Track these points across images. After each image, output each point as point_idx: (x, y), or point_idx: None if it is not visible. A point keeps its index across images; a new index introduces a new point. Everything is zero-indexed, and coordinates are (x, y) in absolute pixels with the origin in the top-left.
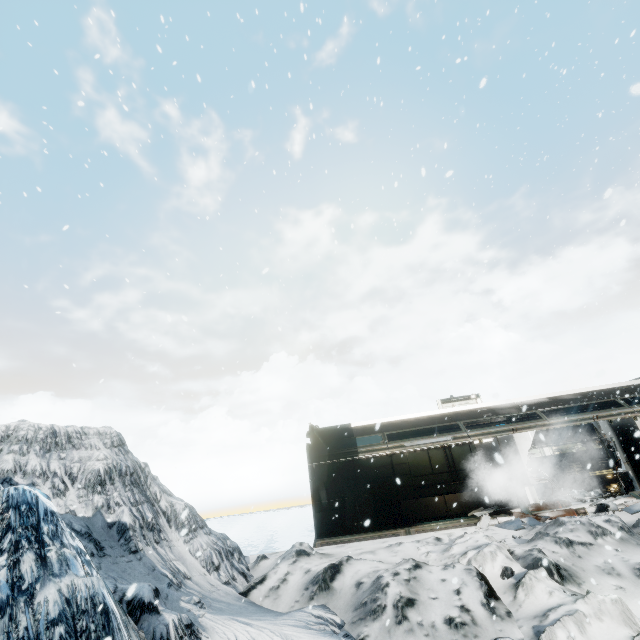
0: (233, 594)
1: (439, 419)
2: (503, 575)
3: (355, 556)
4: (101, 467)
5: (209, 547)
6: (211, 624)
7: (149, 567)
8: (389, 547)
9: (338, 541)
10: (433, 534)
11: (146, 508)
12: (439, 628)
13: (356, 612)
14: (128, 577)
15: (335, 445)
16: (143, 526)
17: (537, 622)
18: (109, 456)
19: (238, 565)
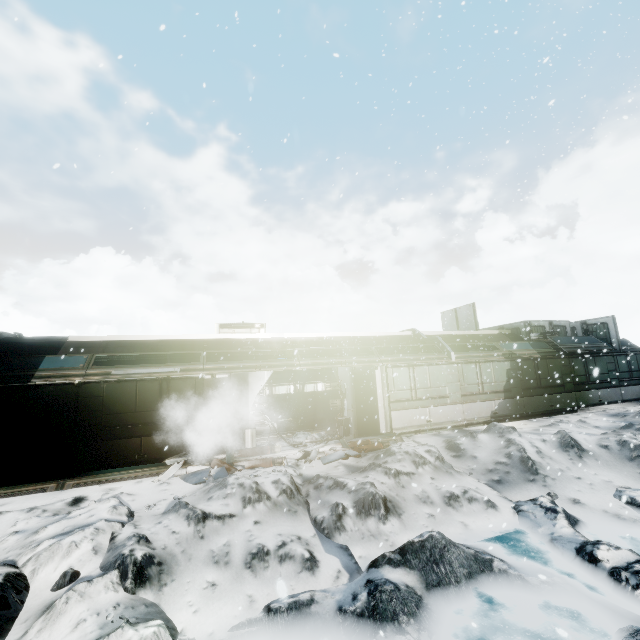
0: None
1: (191, 345)
2: (56, 584)
3: None
4: None
5: None
6: None
7: None
8: None
9: None
10: (92, 490)
11: None
12: None
13: None
14: None
15: (2, 364)
16: None
17: None
18: None
19: None
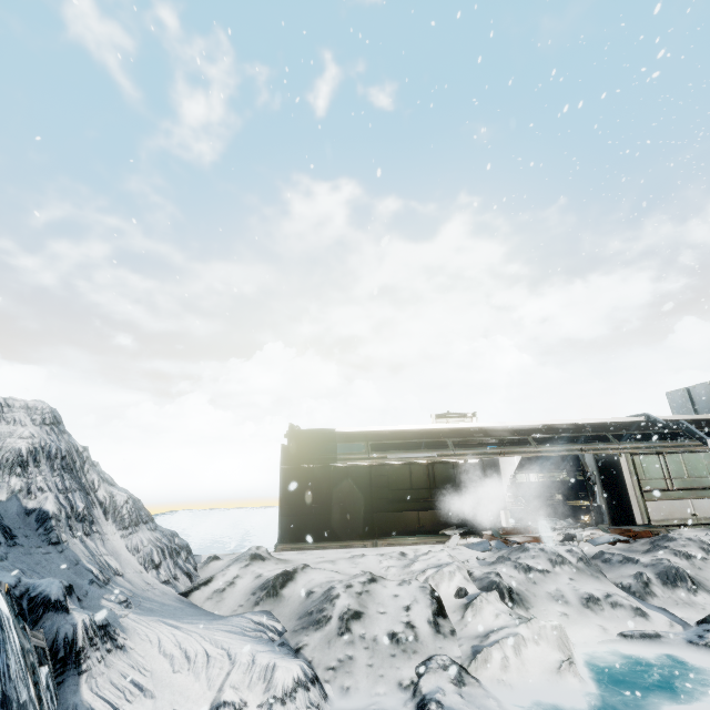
0: (171, 594)
1: (429, 434)
2: (457, 595)
3: (314, 564)
4: (24, 446)
5: (151, 544)
6: (133, 625)
7: (71, 561)
8: (351, 558)
9: (301, 547)
10: (400, 549)
11: (78, 497)
12: (380, 642)
13: (300, 621)
14: (42, 570)
15: (313, 449)
16: (71, 516)
17: (478, 642)
18: (37, 435)
19: (184, 564)
